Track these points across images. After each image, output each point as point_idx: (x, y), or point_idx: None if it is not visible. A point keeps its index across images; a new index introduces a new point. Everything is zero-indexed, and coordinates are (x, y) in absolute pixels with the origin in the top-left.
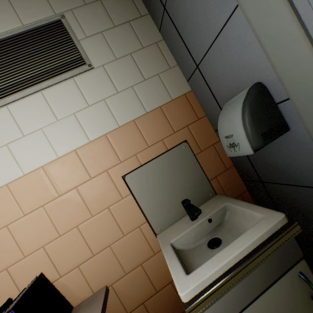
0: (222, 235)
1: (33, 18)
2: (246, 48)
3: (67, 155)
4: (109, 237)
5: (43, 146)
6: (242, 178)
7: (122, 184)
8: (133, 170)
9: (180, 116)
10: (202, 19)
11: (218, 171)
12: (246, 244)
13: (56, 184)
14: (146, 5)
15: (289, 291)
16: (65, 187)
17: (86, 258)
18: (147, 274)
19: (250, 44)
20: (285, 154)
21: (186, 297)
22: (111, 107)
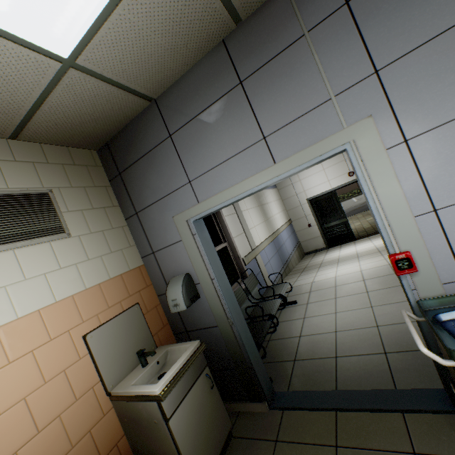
0: (167, 369)
1: (21, 185)
2: (184, 257)
3: (30, 315)
4: (60, 405)
5: (3, 305)
6: (174, 332)
7: (82, 343)
8: (94, 329)
9: (135, 283)
10: (163, 234)
11: (159, 328)
12: (185, 357)
13: (9, 348)
14: (119, 201)
15: (202, 385)
16: (20, 351)
17: (29, 438)
18: (95, 441)
19: (186, 256)
20: (199, 310)
21: (160, 390)
22: (81, 271)
